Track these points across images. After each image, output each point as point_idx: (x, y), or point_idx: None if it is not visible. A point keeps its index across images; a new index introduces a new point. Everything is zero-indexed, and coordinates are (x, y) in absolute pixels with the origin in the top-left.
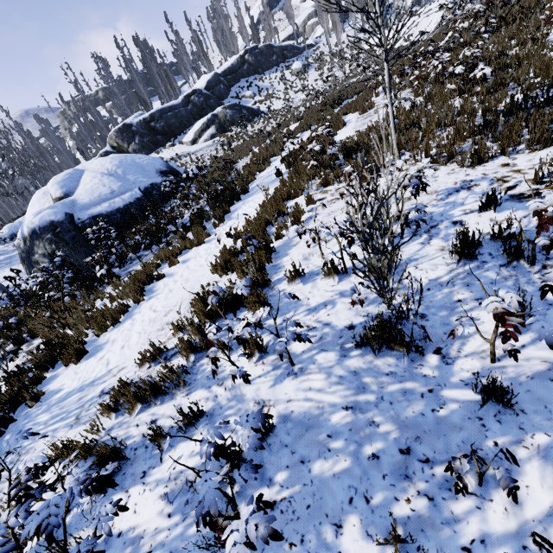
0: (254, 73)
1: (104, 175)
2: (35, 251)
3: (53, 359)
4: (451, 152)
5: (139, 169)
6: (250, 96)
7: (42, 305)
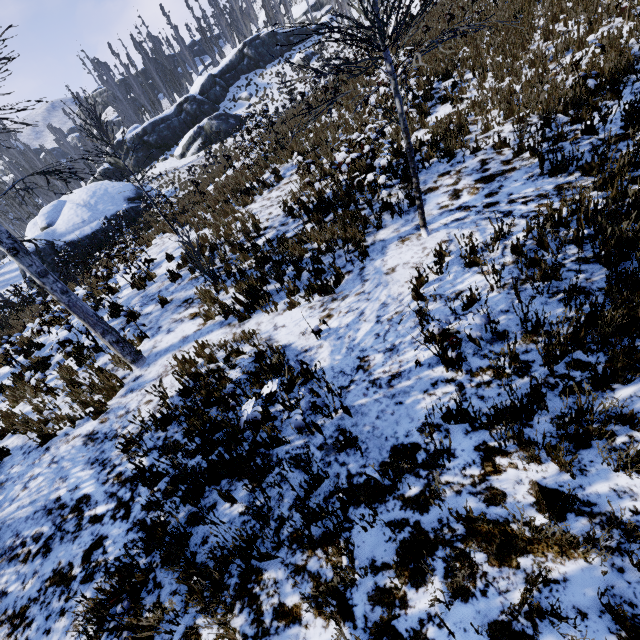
0: (255, 67)
1: (79, 207)
2: None
3: (10, 334)
4: (199, 221)
5: (110, 198)
6: (246, 98)
7: (6, 307)
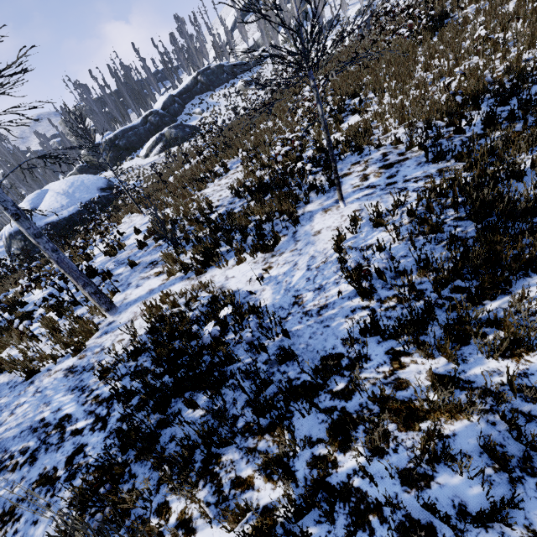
0: (207, 90)
1: (59, 195)
2: (13, 246)
3: None
4: (162, 203)
5: (85, 188)
6: (199, 113)
7: None
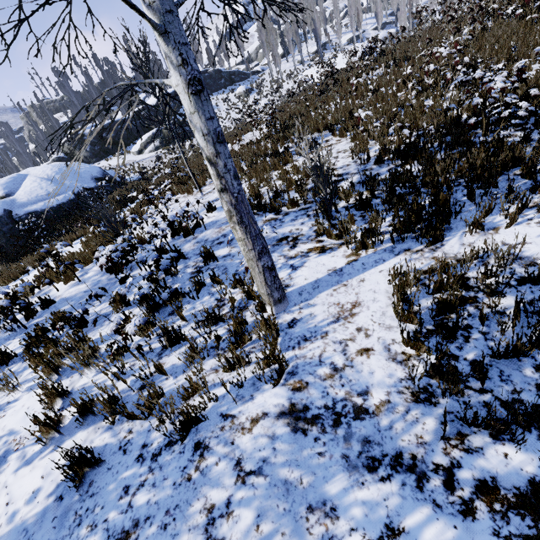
0: None
1: (44, 180)
2: None
3: None
4: None
5: (76, 176)
6: None
7: None
